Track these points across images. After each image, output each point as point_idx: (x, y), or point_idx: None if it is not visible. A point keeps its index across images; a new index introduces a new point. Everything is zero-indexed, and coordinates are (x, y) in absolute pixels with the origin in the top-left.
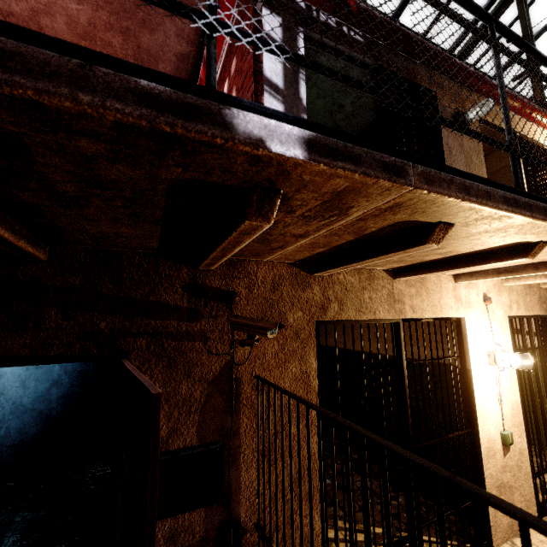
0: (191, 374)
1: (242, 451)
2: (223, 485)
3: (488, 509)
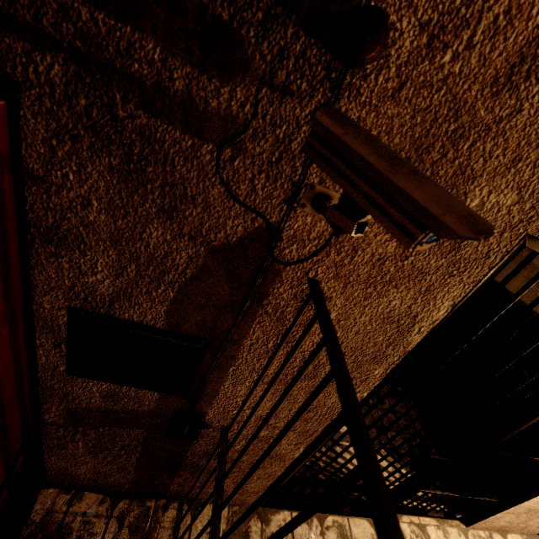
0: (174, 215)
1: (235, 364)
2: (193, 383)
3: (496, 513)
